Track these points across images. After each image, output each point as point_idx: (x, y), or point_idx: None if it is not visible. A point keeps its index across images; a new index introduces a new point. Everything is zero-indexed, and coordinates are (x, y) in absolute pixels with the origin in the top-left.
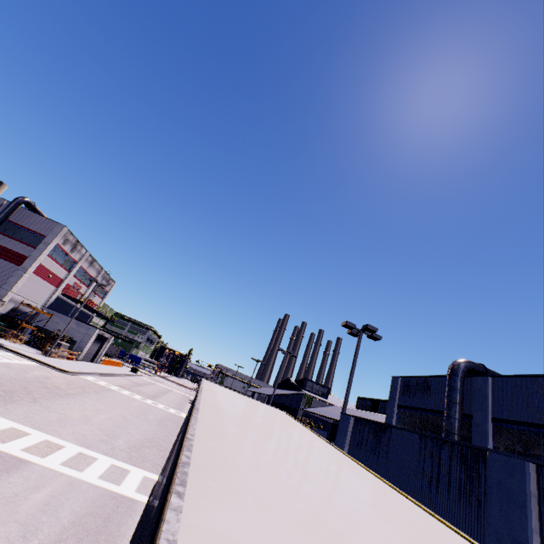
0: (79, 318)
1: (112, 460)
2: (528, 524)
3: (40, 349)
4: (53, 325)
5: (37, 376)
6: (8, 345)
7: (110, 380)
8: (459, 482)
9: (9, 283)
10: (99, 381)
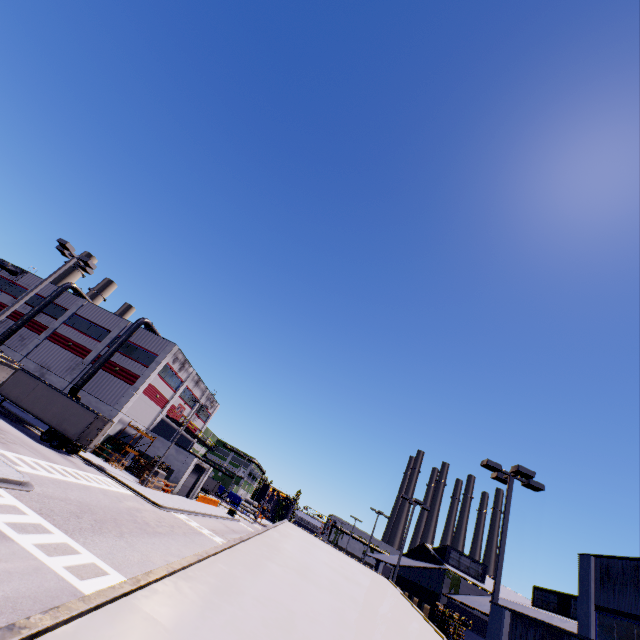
0: (180, 443)
1: None
2: None
3: (138, 477)
4: (154, 450)
5: (130, 508)
6: (110, 470)
7: (203, 521)
8: None
9: (121, 403)
10: (190, 521)
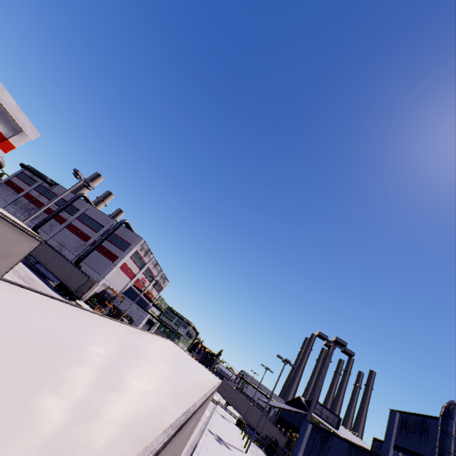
0: (141, 304)
1: None
2: None
3: None
4: (123, 306)
5: None
6: None
7: None
8: None
9: (105, 273)
10: None
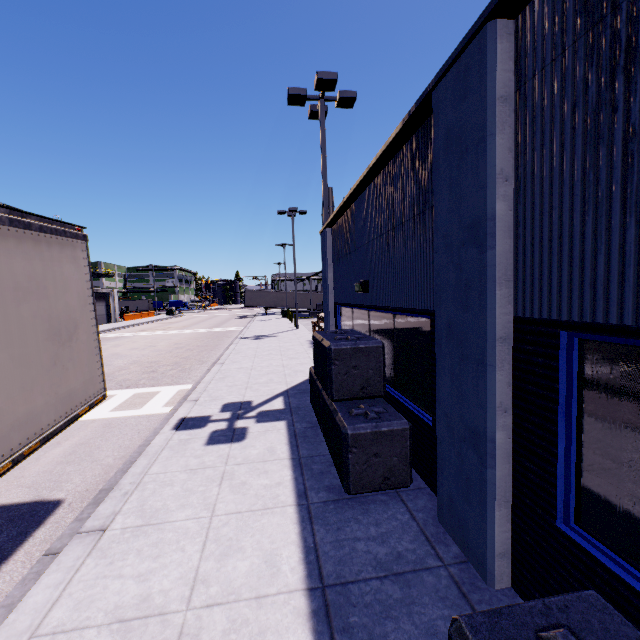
0: None
1: None
2: (487, 172)
3: None
4: None
5: None
6: None
7: (129, 330)
8: (412, 205)
9: None
10: (108, 335)
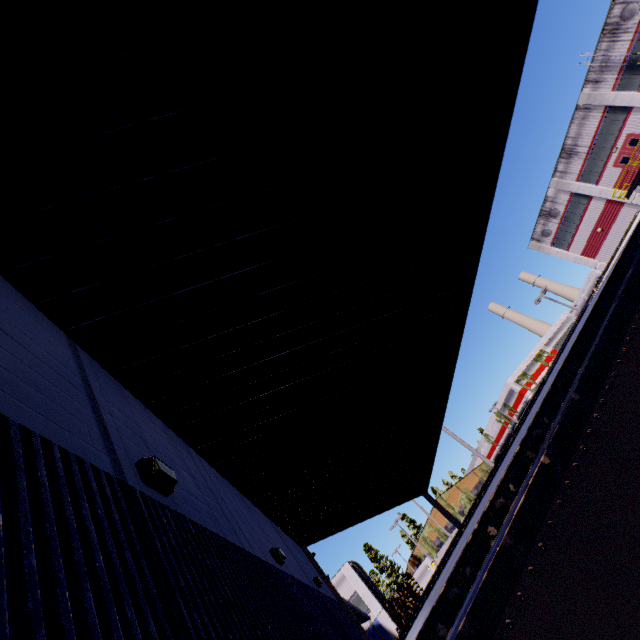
0: None
1: None
2: None
3: None
4: None
5: None
6: None
7: None
8: None
9: None
10: None
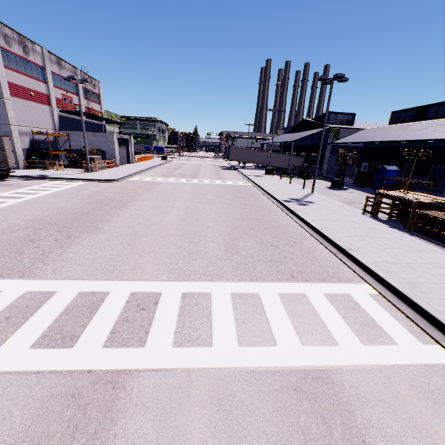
0: (94, 130)
1: (225, 285)
2: None
3: (82, 168)
4: (76, 144)
5: (89, 196)
6: (52, 174)
7: (152, 173)
8: None
9: (2, 117)
10: (144, 178)
